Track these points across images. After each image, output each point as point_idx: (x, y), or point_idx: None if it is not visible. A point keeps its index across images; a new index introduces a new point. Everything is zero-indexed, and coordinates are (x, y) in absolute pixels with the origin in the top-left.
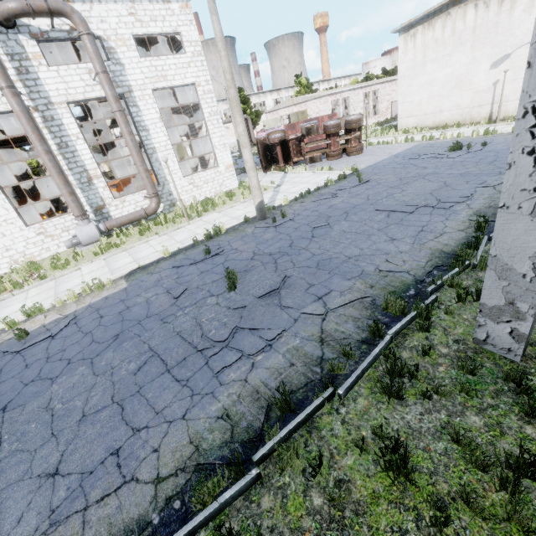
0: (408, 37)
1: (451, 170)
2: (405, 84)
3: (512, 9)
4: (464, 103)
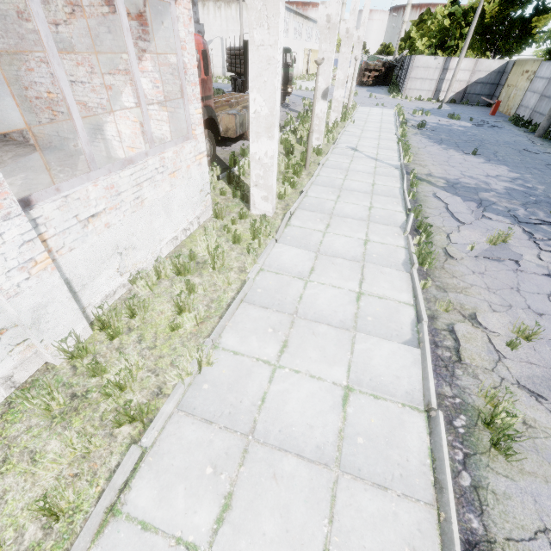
0: None
1: None
2: None
3: (209, 14)
4: None
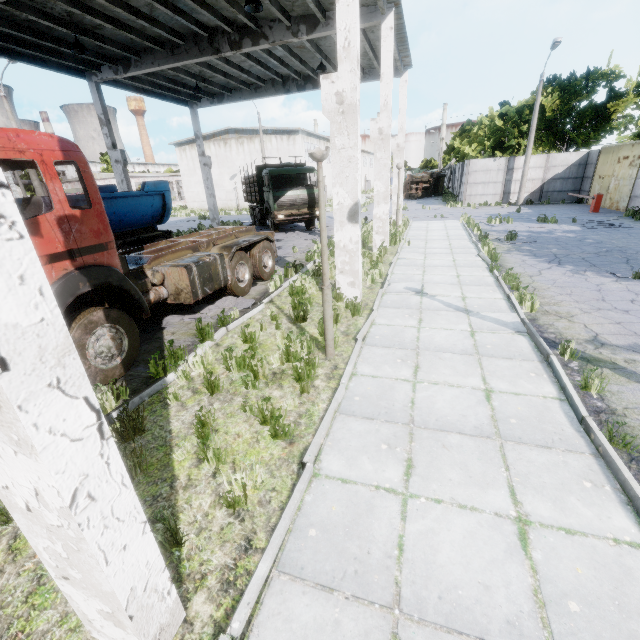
0: (181, 150)
1: (189, 225)
2: (186, 179)
3: (231, 151)
4: (223, 197)
